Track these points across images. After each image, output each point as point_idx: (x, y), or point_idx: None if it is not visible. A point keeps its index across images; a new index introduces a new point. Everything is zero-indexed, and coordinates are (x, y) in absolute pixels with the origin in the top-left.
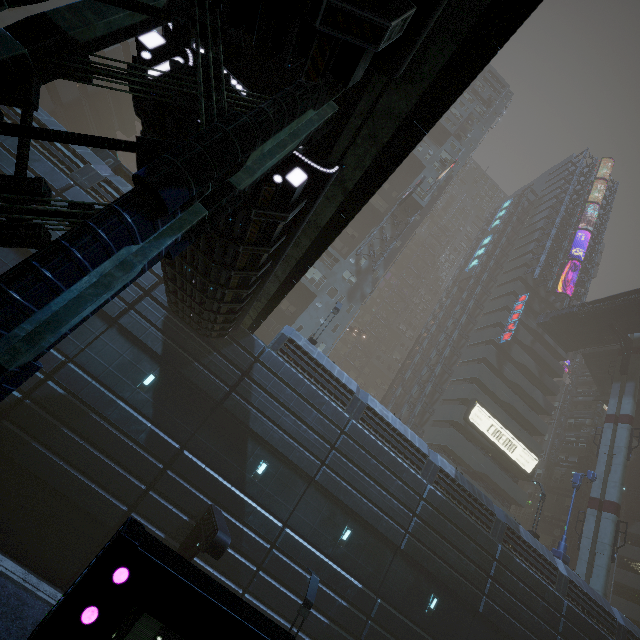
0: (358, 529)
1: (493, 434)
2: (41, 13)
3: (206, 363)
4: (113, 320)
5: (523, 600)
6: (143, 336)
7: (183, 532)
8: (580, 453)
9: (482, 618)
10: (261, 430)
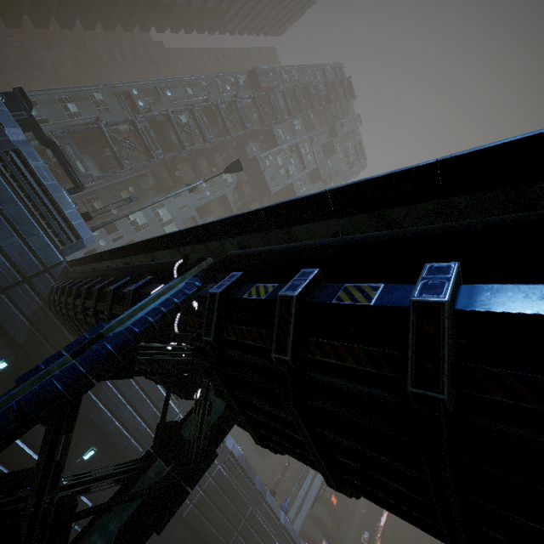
0: None
1: None
2: (99, 334)
3: None
4: None
5: None
6: (7, 323)
7: None
8: None
9: None
10: (100, 421)
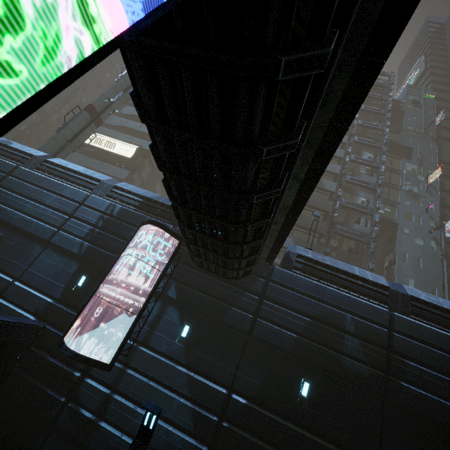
0: None
1: (95, 142)
2: None
3: None
4: None
5: None
6: None
7: None
8: None
9: None
10: None
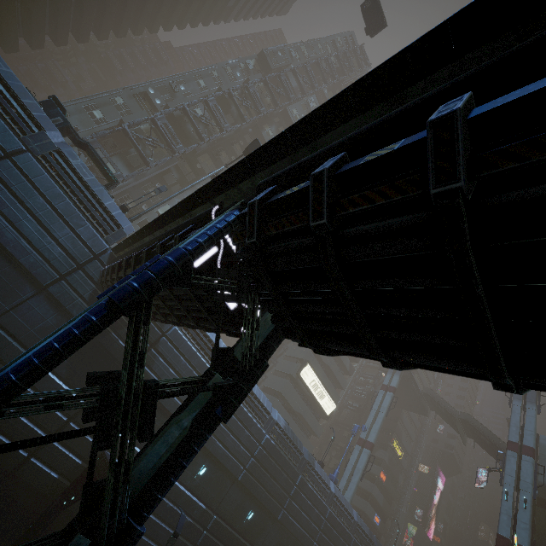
0: (212, 466)
1: (313, 386)
2: (157, 259)
3: (122, 334)
4: (43, 287)
5: (305, 510)
6: (70, 305)
7: (75, 473)
8: (361, 401)
9: (278, 523)
10: None
